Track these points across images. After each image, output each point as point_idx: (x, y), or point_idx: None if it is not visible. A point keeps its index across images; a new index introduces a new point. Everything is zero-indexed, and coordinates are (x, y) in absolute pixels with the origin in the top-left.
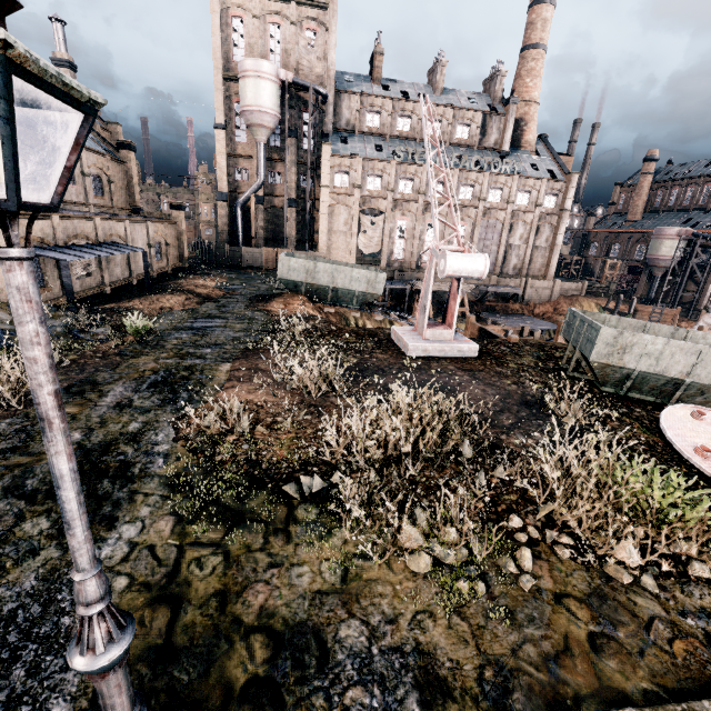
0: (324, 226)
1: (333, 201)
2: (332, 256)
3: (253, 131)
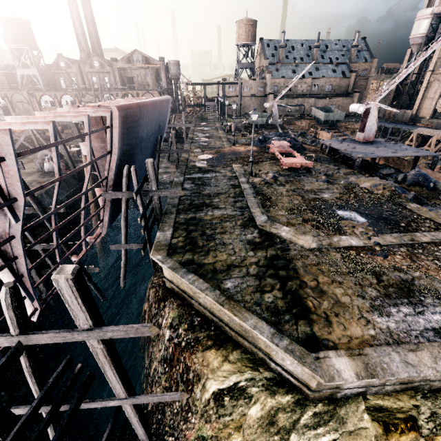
0: (421, 95)
1: (432, 79)
2: (420, 113)
3: (411, 48)
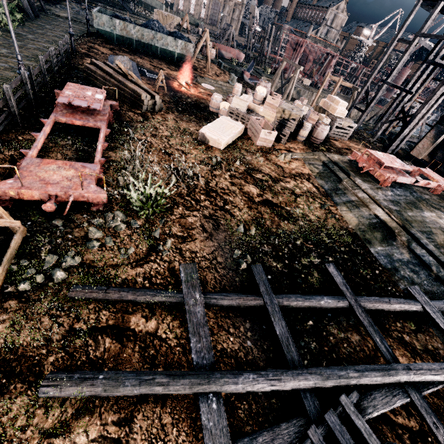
0: None
1: None
2: None
3: None
